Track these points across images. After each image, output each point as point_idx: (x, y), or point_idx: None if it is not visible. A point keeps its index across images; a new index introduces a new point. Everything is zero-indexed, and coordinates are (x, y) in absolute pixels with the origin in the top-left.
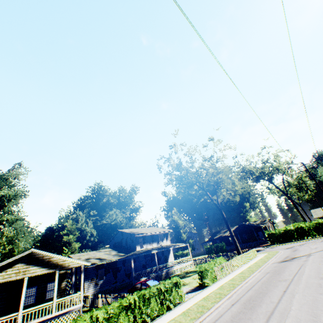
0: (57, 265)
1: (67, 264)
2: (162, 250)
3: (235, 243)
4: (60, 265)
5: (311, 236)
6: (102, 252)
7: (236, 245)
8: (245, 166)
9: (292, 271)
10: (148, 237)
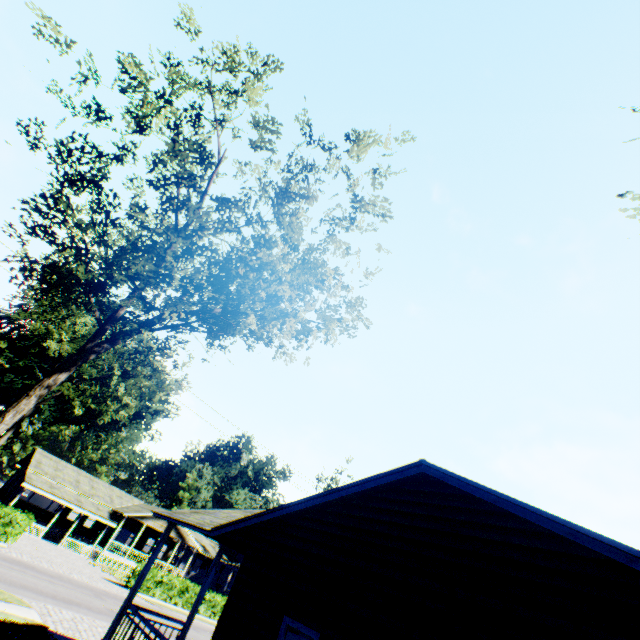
0: (182, 535)
1: (188, 539)
2: None
3: None
4: (184, 536)
5: None
6: (209, 539)
7: None
8: None
9: None
10: None
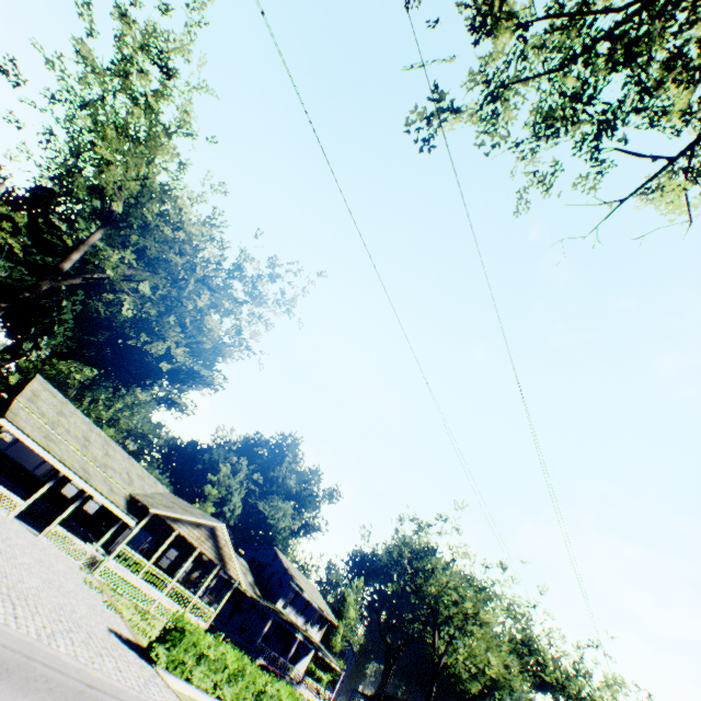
0: (223, 558)
1: (230, 565)
2: (309, 644)
3: None
4: (225, 561)
5: None
6: (239, 561)
7: None
8: (538, 639)
9: None
10: (302, 599)
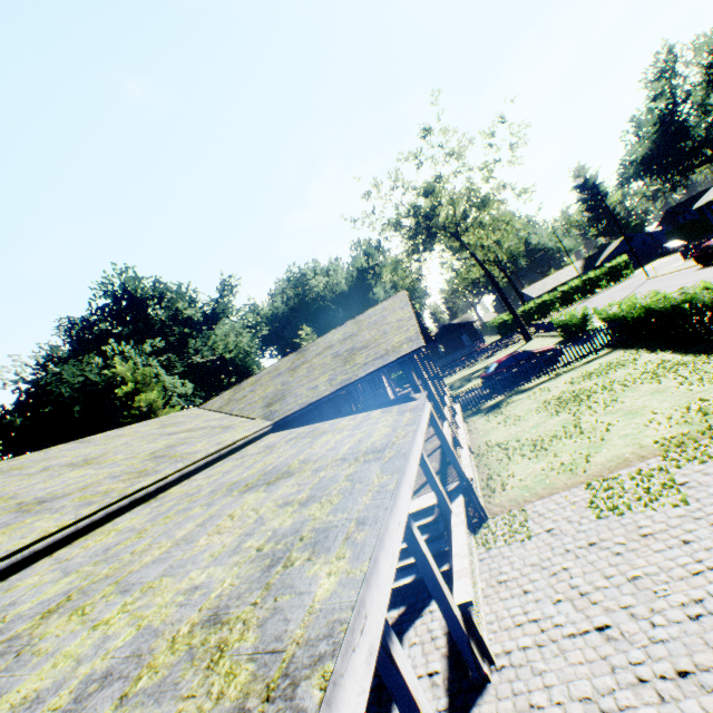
0: None
1: None
2: None
3: (518, 317)
4: None
5: (555, 311)
6: None
7: (519, 320)
8: None
9: (673, 288)
10: None
